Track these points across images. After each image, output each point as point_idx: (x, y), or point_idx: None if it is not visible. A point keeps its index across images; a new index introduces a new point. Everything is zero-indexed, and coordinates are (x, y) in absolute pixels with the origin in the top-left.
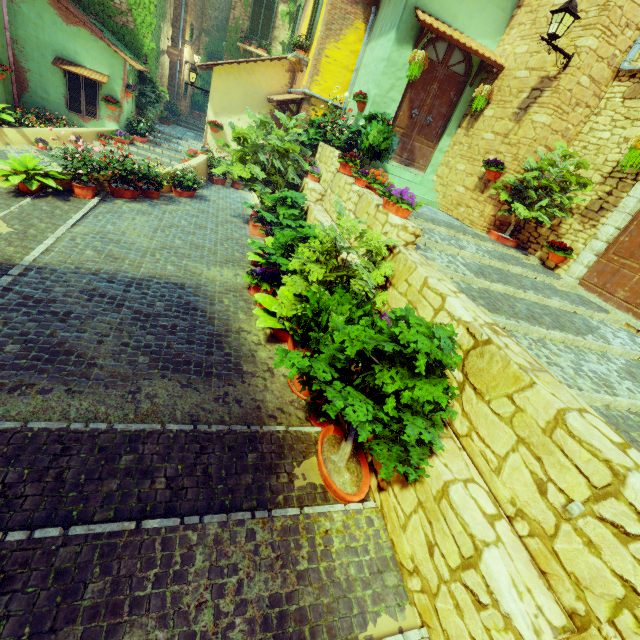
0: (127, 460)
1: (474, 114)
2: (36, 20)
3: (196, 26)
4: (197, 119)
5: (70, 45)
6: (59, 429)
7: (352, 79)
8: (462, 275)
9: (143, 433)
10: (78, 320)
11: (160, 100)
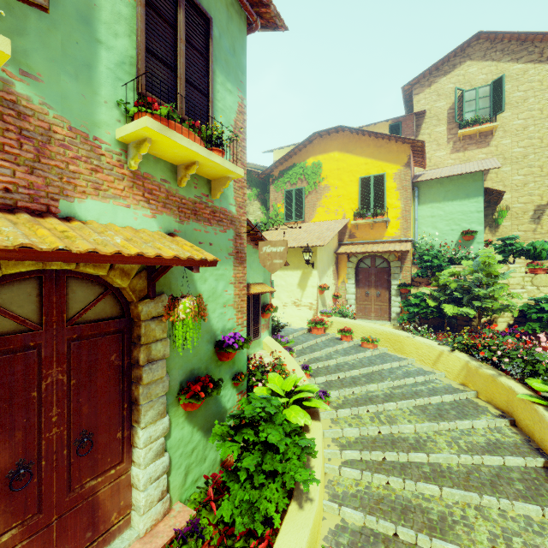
0: None
1: (492, 226)
2: None
3: None
4: None
5: None
6: None
7: (417, 225)
8: None
9: None
10: None
11: None
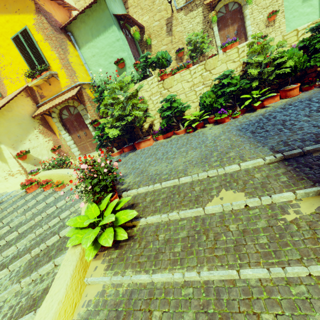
0: None
1: (147, 47)
2: None
3: None
4: None
5: None
6: None
7: (87, 67)
8: None
9: None
10: (317, 122)
11: None
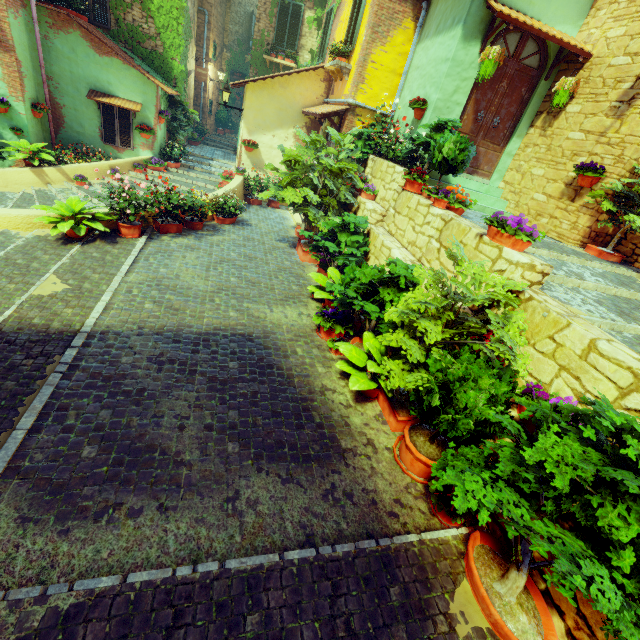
0: (253, 623)
1: (552, 111)
2: (69, 54)
3: (218, 42)
4: (222, 136)
5: (103, 76)
6: (164, 580)
7: (400, 83)
8: (612, 322)
9: (261, 571)
10: (153, 399)
11: (191, 122)
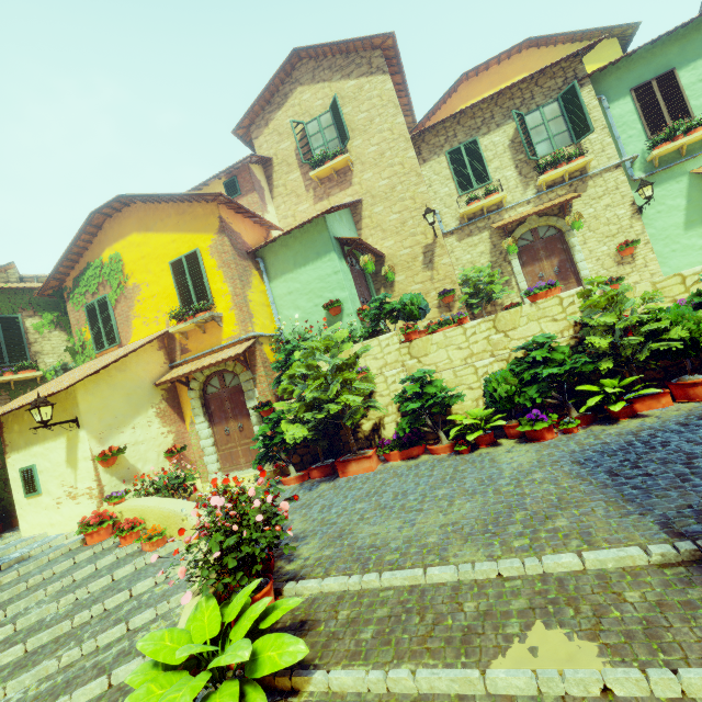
0: None
1: (386, 285)
2: None
3: None
4: None
5: None
6: None
7: (275, 310)
8: None
9: None
10: None
11: None
